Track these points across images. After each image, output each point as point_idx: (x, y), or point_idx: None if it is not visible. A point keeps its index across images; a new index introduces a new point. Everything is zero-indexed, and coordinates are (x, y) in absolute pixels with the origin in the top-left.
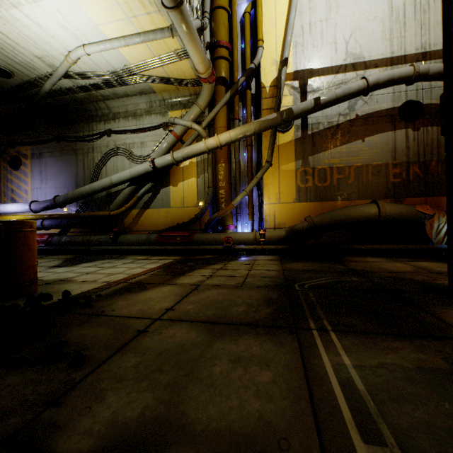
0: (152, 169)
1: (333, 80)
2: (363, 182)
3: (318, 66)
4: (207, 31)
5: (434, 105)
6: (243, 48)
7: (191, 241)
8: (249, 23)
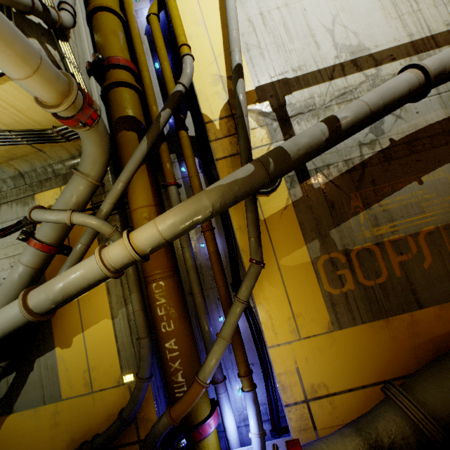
0: None
1: (327, 90)
2: None
3: (296, 72)
4: (86, 46)
5: None
6: (160, 69)
7: None
8: (160, 28)
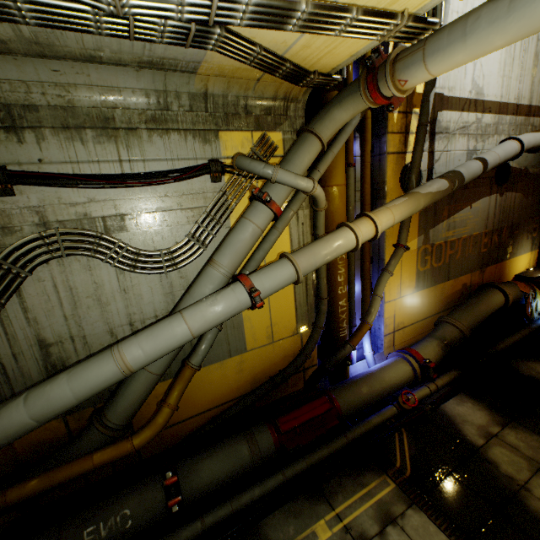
0: (249, 306)
1: (458, 119)
2: (465, 256)
3: (449, 92)
4: None
5: (513, 168)
6: None
7: (339, 417)
8: None
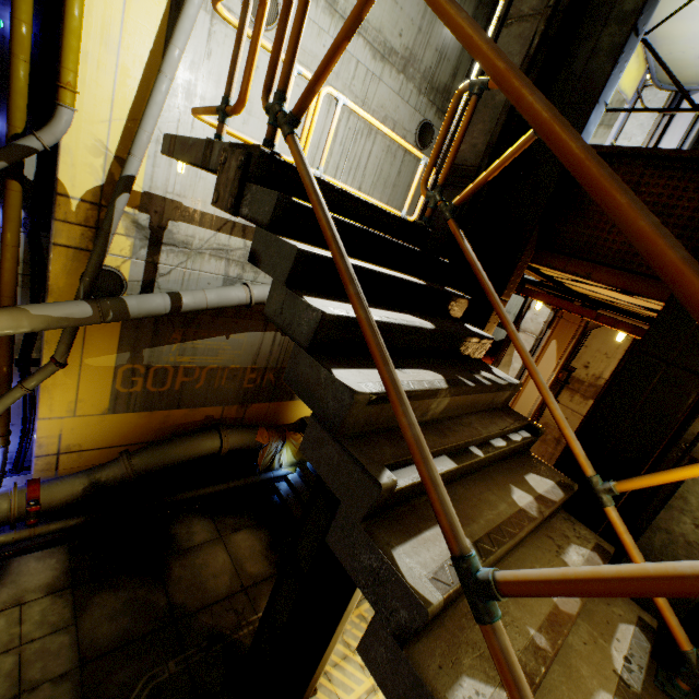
0: None
1: (211, 239)
2: (215, 387)
3: (194, 204)
4: None
5: None
6: (4, 30)
7: None
8: None
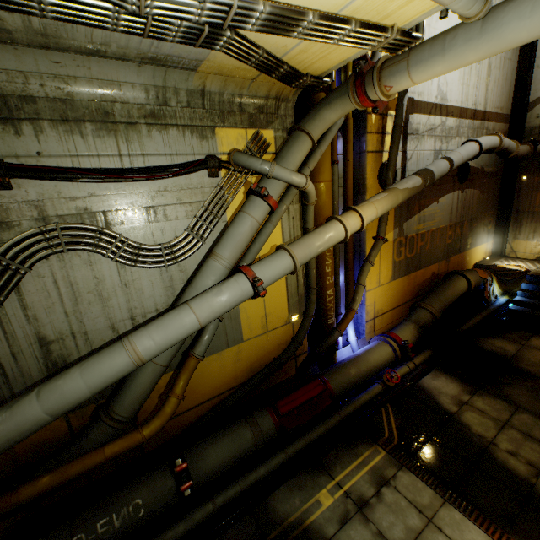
0: (251, 296)
1: (426, 122)
2: (434, 247)
3: (418, 97)
4: None
5: (472, 167)
6: None
7: (332, 397)
8: None
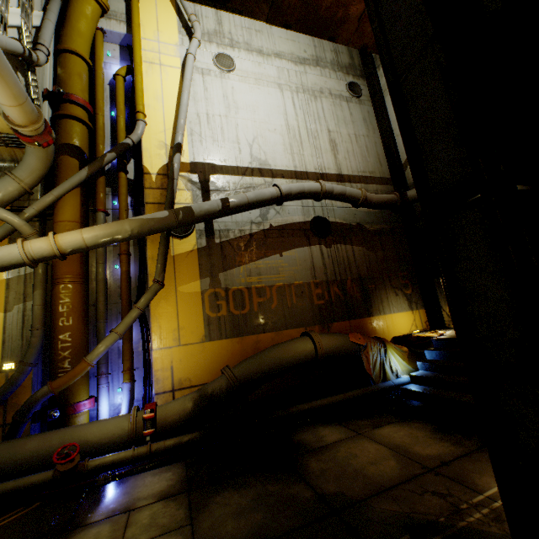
0: None
1: (240, 181)
2: (288, 305)
3: (222, 162)
4: (47, 75)
5: (338, 223)
6: (115, 117)
7: None
8: (124, 88)
